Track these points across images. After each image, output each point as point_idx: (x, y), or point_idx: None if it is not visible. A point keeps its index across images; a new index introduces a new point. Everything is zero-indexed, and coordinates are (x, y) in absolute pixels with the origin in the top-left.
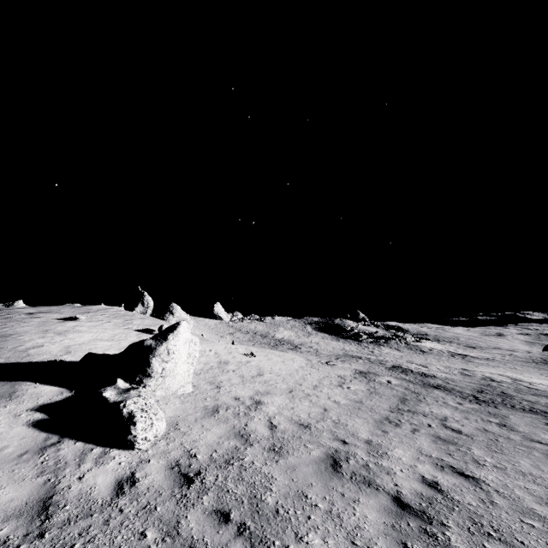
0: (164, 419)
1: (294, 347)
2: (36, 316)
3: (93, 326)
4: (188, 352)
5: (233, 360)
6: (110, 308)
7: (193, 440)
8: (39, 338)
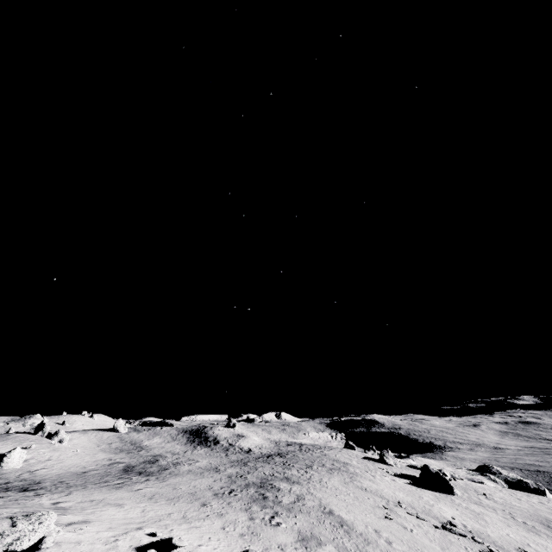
0: (2, 473)
1: (138, 451)
2: None
3: (3, 447)
4: (20, 455)
5: (55, 459)
6: (19, 436)
7: (4, 475)
8: None
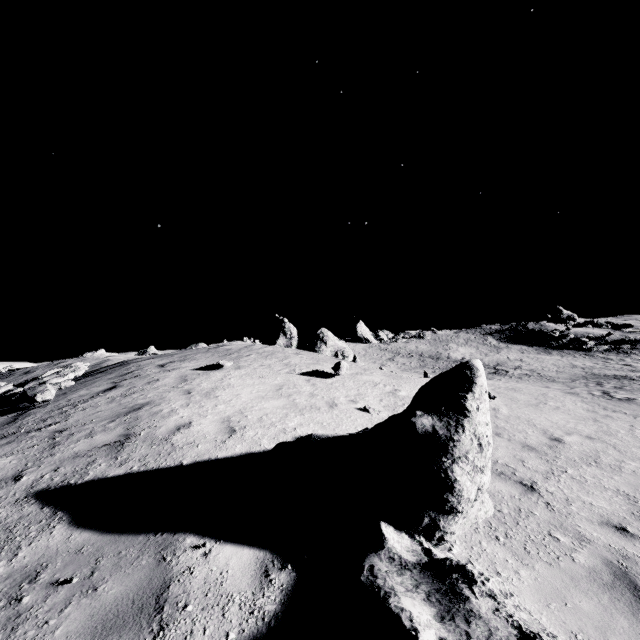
0: None
1: (494, 369)
2: (169, 368)
3: (245, 375)
4: None
5: None
6: (252, 345)
7: None
8: (182, 407)
